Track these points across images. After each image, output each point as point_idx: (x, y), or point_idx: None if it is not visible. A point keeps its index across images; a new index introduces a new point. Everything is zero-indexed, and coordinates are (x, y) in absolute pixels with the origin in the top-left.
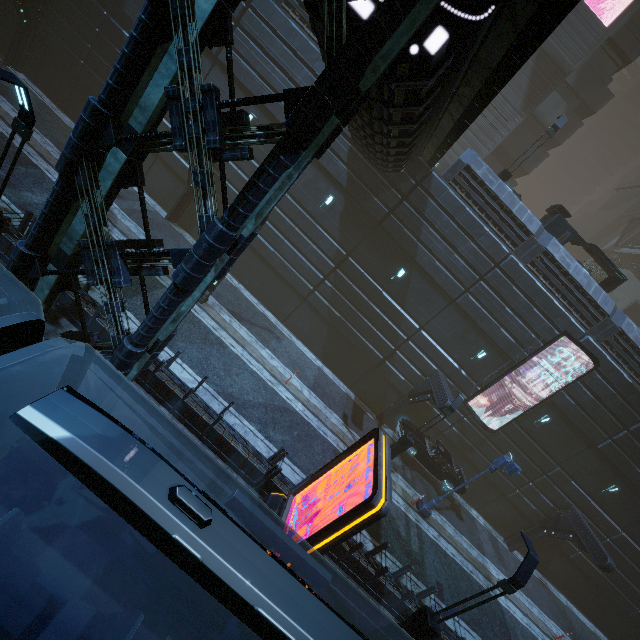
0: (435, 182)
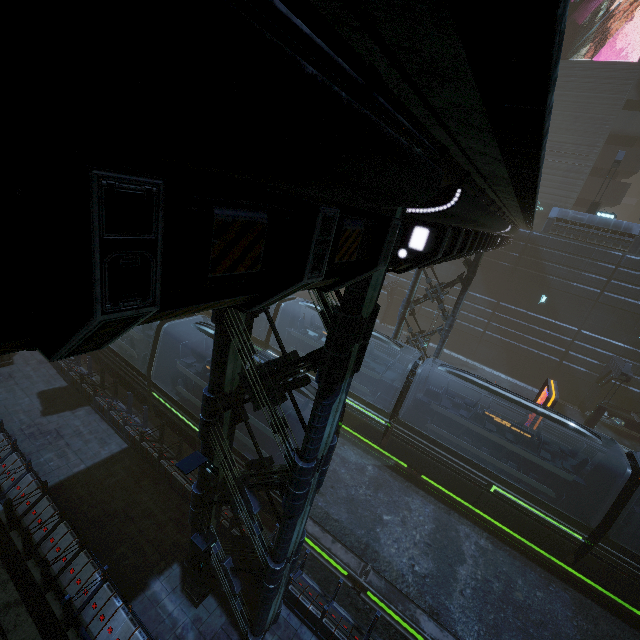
0: (538, 238)
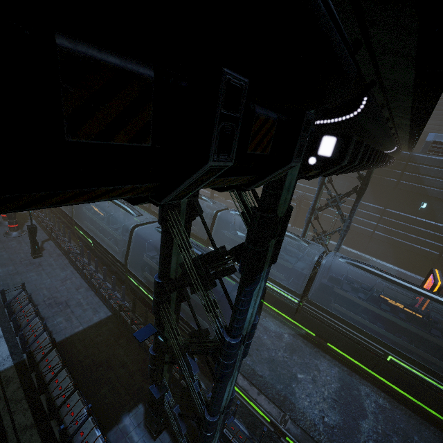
0: (417, 157)
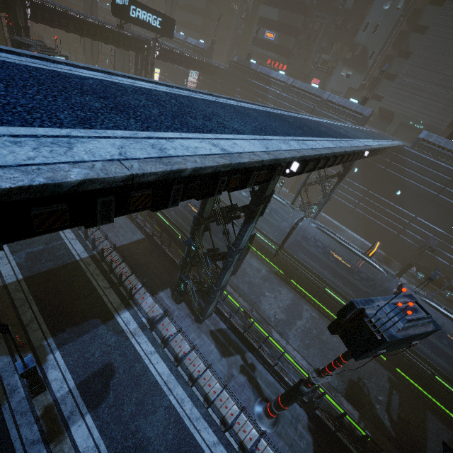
0: (406, 151)
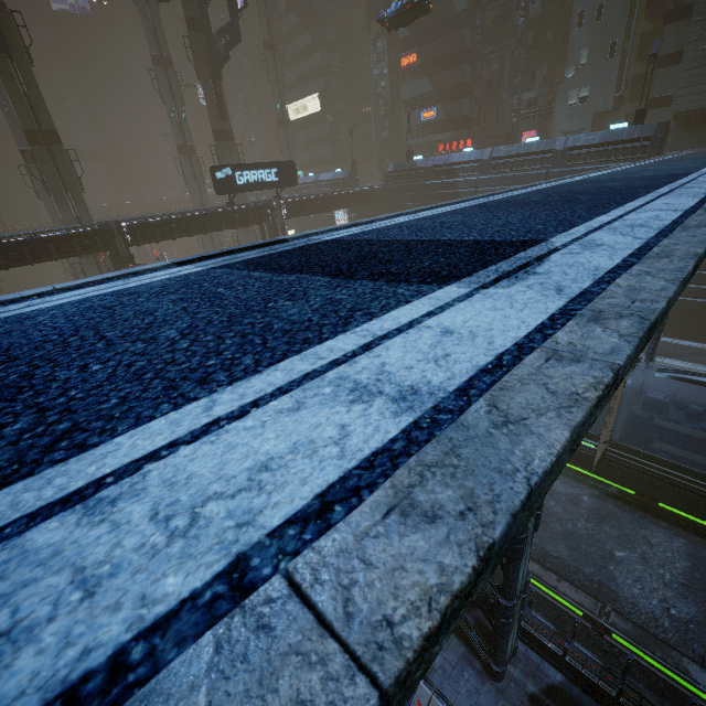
0: None
